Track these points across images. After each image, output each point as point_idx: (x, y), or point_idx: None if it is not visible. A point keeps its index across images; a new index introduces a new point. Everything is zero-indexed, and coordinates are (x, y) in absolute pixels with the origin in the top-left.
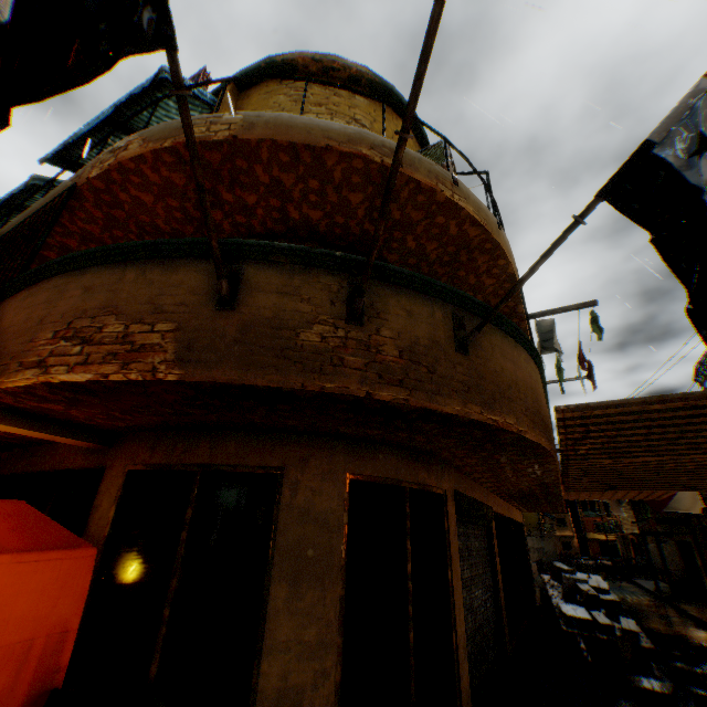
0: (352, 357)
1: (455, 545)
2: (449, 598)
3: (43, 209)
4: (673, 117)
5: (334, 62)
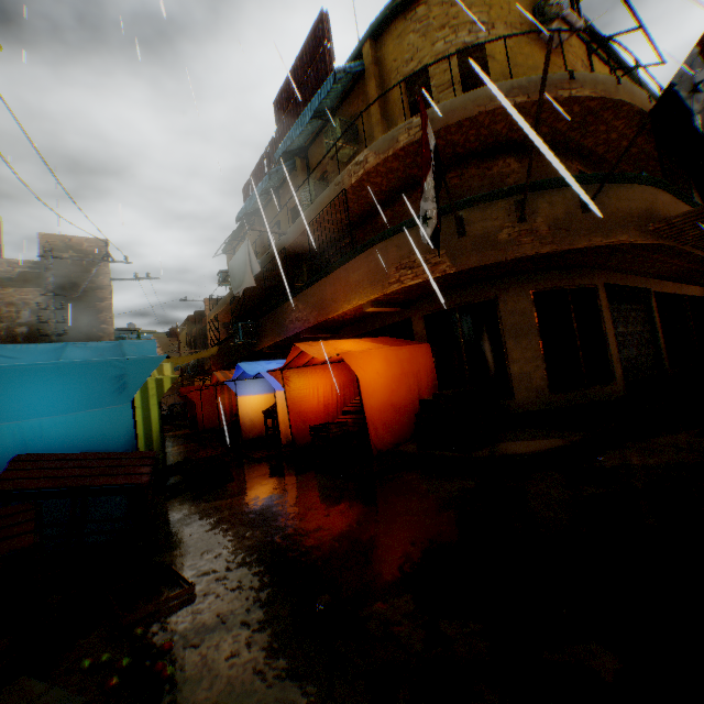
0: (525, 239)
1: (606, 313)
2: (602, 338)
3: (326, 206)
4: (681, 70)
5: None
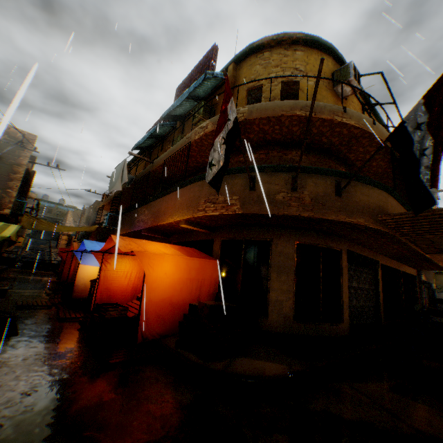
0: (293, 203)
1: (345, 271)
2: (340, 288)
3: (178, 150)
4: (411, 112)
5: (283, 38)
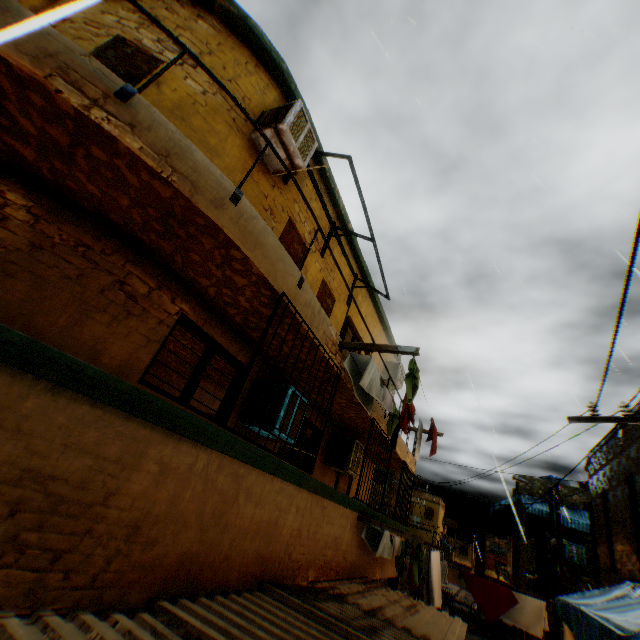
0: None
1: None
2: None
3: None
4: None
5: None
